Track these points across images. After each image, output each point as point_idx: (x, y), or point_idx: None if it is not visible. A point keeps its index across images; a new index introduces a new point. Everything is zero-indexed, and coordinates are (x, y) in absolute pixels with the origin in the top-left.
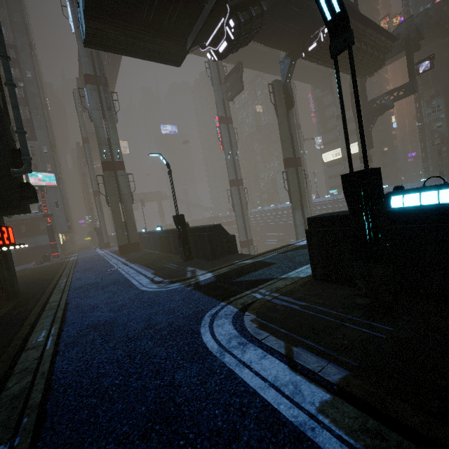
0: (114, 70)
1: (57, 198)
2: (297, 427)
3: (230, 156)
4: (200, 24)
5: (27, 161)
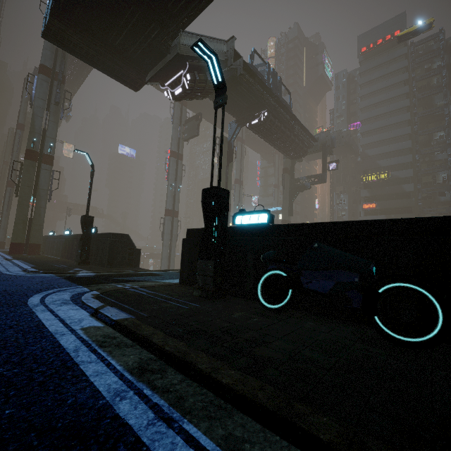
0: (81, 76)
1: None
2: (51, 333)
3: (172, 187)
4: (161, 66)
5: None
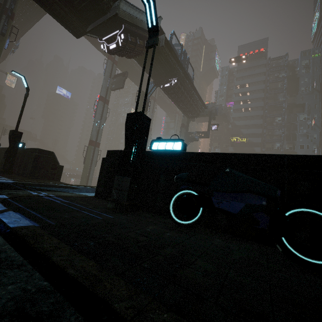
0: (30, 21)
1: None
2: None
3: (98, 124)
4: (101, 21)
5: None
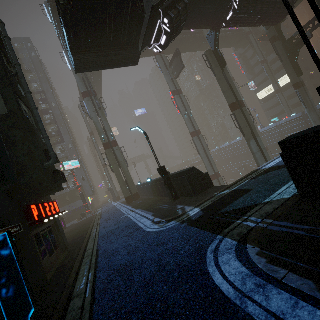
0: (99, 85)
1: (82, 175)
2: None
3: (186, 115)
4: (144, 30)
5: (52, 155)
